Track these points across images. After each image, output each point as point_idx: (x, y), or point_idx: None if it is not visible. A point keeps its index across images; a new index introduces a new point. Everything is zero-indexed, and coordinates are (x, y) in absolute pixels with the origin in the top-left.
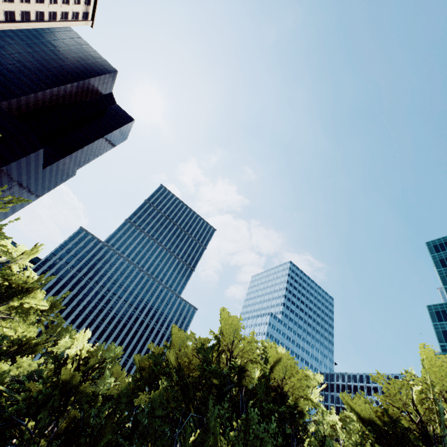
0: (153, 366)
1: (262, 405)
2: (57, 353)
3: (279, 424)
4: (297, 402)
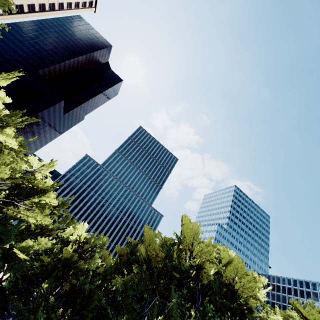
0: (129, 254)
1: (216, 298)
2: (64, 237)
3: (230, 316)
4: (247, 300)
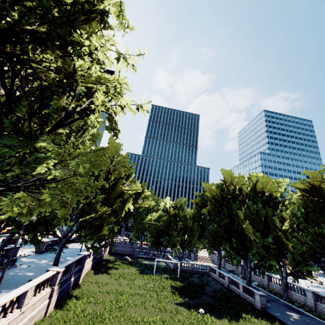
0: (201, 200)
1: (254, 199)
2: (162, 208)
3: (266, 204)
4: (272, 193)
